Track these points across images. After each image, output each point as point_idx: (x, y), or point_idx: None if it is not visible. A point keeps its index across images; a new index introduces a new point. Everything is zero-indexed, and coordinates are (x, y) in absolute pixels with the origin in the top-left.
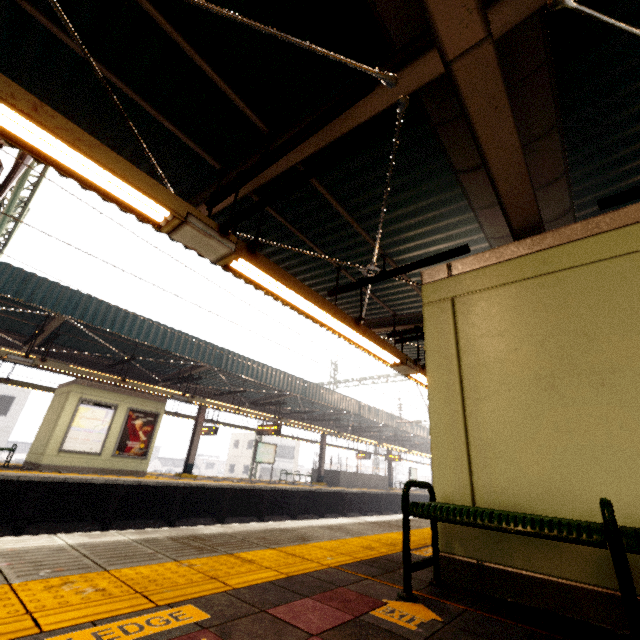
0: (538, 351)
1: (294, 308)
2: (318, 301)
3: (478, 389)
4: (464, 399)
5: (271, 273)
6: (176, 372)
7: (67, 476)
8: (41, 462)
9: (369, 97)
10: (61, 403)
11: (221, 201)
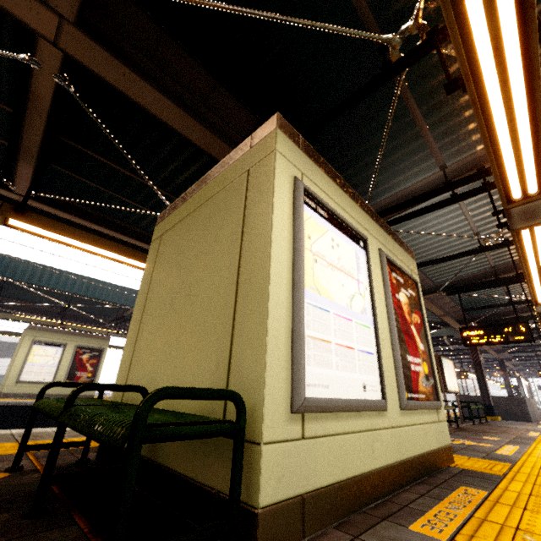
0: (176, 272)
1: (96, 254)
2: (111, 247)
3: (149, 307)
4: (142, 316)
5: (46, 227)
6: (116, 315)
7: (14, 401)
8: (2, 391)
9: (36, 78)
10: (20, 345)
11: (8, 173)
